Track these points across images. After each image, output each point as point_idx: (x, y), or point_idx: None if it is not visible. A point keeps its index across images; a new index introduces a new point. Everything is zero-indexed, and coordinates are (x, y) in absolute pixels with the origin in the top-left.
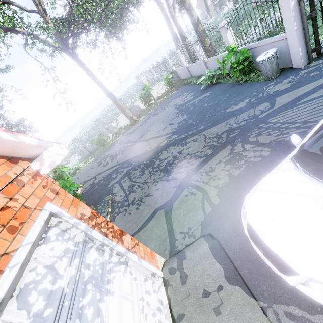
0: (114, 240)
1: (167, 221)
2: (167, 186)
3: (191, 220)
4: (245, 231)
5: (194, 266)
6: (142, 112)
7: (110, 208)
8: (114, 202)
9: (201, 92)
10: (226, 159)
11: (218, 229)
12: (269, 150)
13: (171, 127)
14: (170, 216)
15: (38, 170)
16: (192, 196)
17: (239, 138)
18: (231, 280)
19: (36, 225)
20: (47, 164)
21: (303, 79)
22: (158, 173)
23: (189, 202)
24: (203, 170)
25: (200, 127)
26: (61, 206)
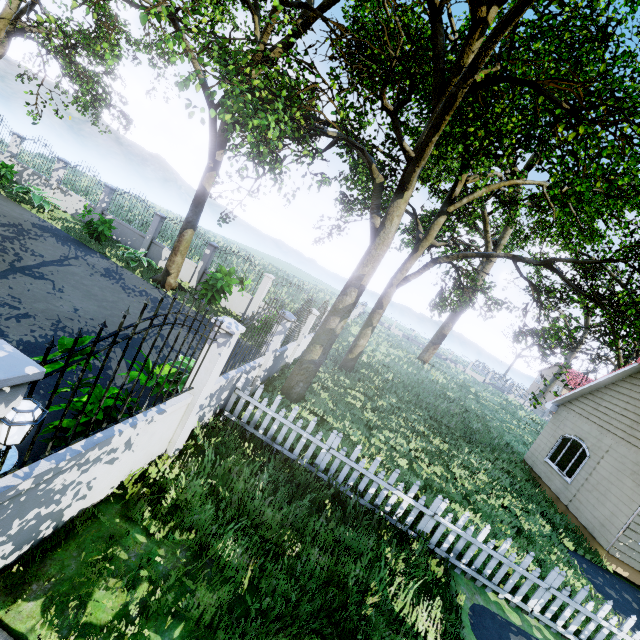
0: None
1: None
2: None
3: None
4: None
5: None
6: None
7: None
8: None
9: None
10: None
11: None
12: None
13: None
14: None
15: None
16: None
17: None
18: None
19: None
20: None
21: None
22: None
23: None
24: None
25: None
26: None
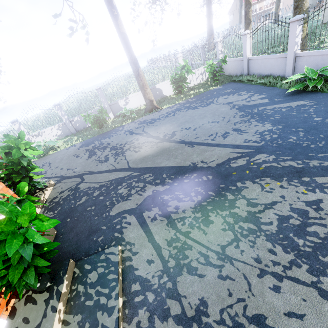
0: None
1: None
2: None
3: None
4: None
5: None
6: (163, 99)
7: (121, 293)
8: (131, 275)
9: (283, 96)
10: None
11: None
12: None
13: (244, 137)
14: None
15: None
16: None
17: None
18: None
19: None
20: None
21: None
22: (263, 244)
23: None
24: None
25: None
26: None
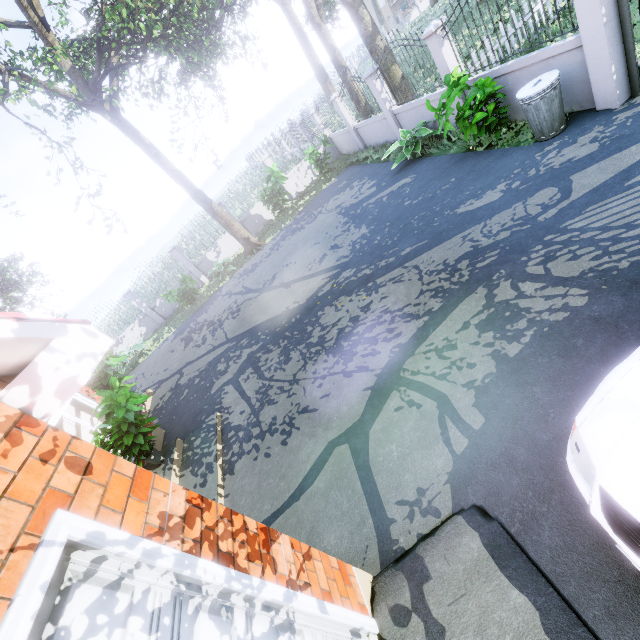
0: (255, 569)
1: (361, 474)
2: (349, 388)
3: (420, 471)
4: (594, 512)
5: (455, 599)
6: (267, 227)
7: (220, 442)
8: (228, 429)
9: (391, 176)
10: (480, 319)
11: (495, 494)
12: (583, 292)
13: (337, 255)
14: (366, 460)
15: (26, 408)
16: (412, 410)
17: (502, 269)
18: (565, 639)
19: (12, 619)
20: (50, 390)
21: (626, 132)
22: (321, 358)
23: (408, 425)
24: (428, 346)
25: (402, 250)
26: (100, 508)
